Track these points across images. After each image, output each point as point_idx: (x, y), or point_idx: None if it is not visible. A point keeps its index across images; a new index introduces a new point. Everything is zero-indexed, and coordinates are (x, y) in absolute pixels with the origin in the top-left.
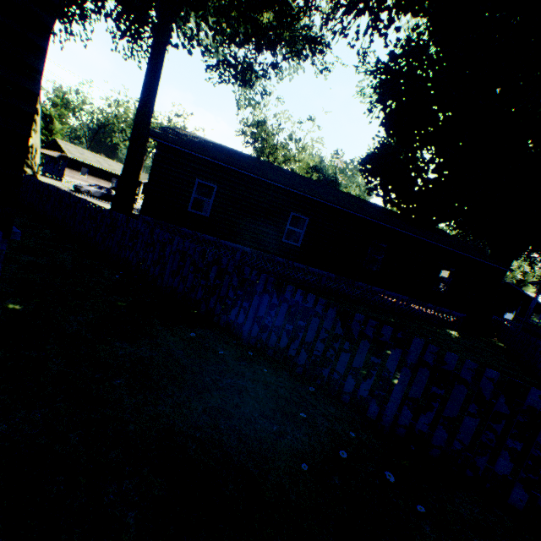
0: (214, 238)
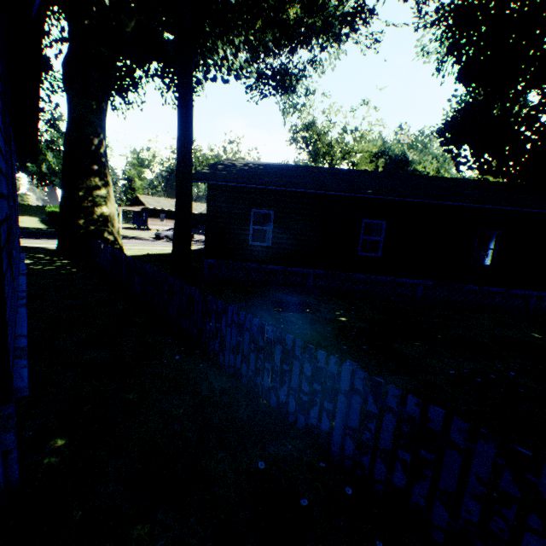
0: (281, 268)
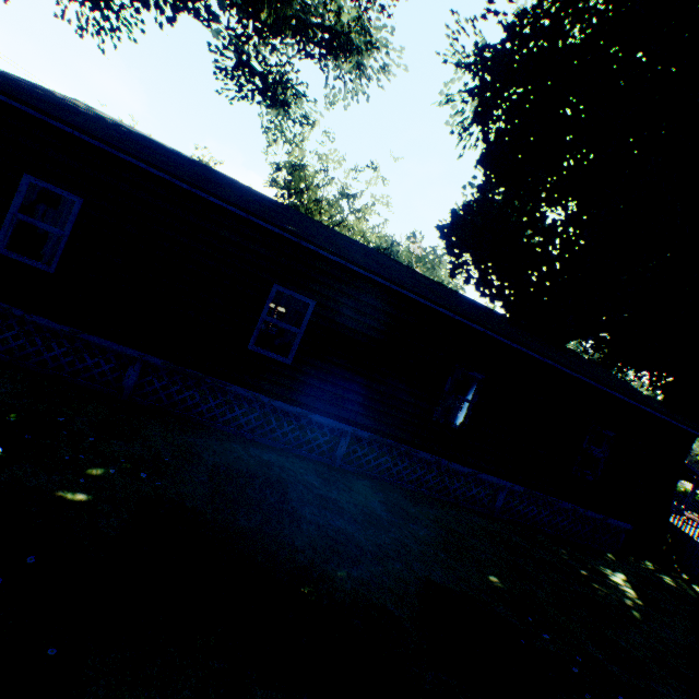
0: (63, 328)
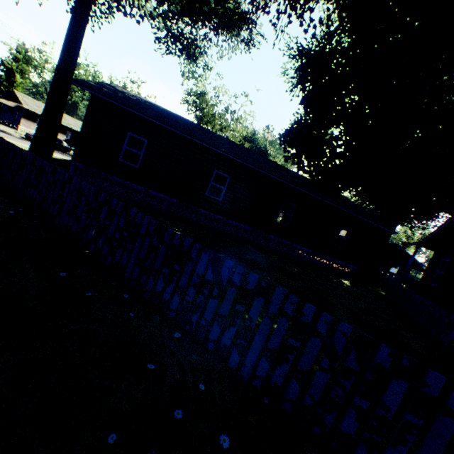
0: (142, 188)
